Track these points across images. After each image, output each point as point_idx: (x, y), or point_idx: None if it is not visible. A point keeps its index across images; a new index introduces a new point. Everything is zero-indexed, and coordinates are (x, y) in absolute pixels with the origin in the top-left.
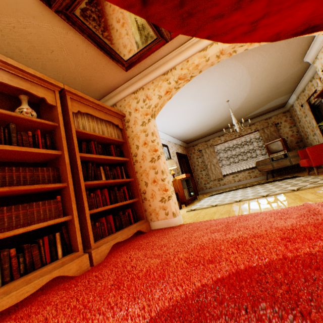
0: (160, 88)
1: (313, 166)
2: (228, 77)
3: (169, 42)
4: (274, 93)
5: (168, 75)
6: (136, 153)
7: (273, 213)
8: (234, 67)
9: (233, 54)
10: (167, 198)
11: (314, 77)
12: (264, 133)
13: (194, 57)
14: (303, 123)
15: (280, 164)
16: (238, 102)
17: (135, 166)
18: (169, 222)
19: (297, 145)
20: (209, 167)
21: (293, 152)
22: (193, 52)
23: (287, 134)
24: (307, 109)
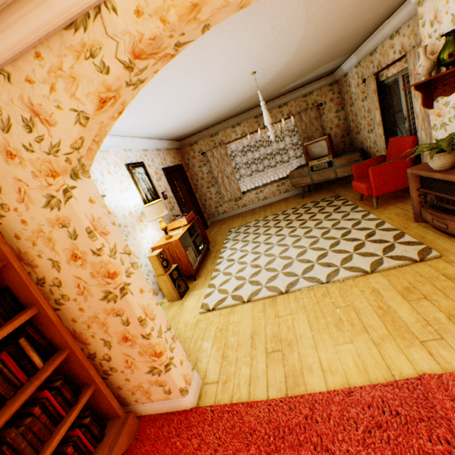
0: (72, 81)
1: (374, 197)
2: (265, 24)
3: None
4: (330, 54)
5: (93, 34)
6: (55, 278)
7: (375, 405)
8: (283, 0)
9: None
10: (163, 367)
11: (400, 31)
12: (302, 122)
13: None
14: (357, 109)
15: (323, 177)
16: (272, 73)
17: (64, 307)
18: (176, 405)
19: (342, 141)
20: (221, 182)
21: (342, 159)
22: None
23: (332, 123)
24: (372, 91)
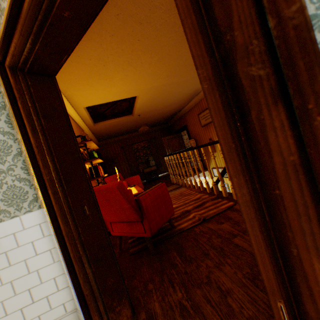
0: None
1: None
2: None
3: None
4: None
5: None
6: None
7: None
8: None
9: None
10: None
11: None
12: None
13: None
14: None
15: None
16: None
17: None
18: None
19: None
20: None
21: None
22: None
23: None
24: None
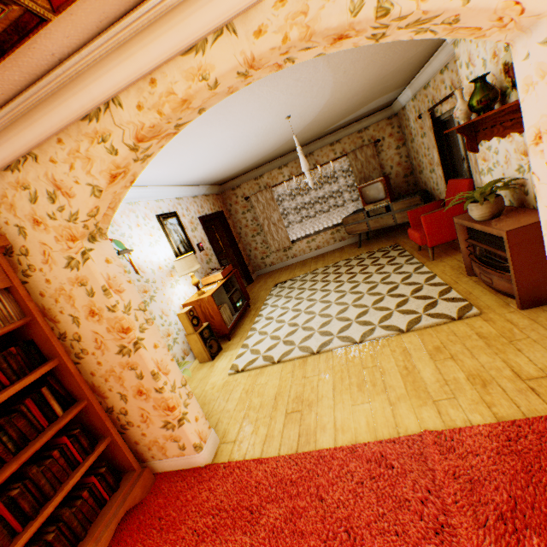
0: (88, 161)
1: (429, 247)
2: (285, 79)
3: (52, 17)
4: (377, 90)
5: (104, 124)
6: (76, 333)
7: (374, 459)
8: None
9: (288, 65)
10: (176, 422)
11: (448, 66)
12: (357, 161)
13: (171, 71)
14: (418, 146)
15: (380, 224)
16: (311, 114)
17: (84, 361)
18: (191, 461)
19: (405, 181)
20: (267, 229)
21: (401, 203)
22: (162, 53)
23: (393, 161)
24: (428, 128)
